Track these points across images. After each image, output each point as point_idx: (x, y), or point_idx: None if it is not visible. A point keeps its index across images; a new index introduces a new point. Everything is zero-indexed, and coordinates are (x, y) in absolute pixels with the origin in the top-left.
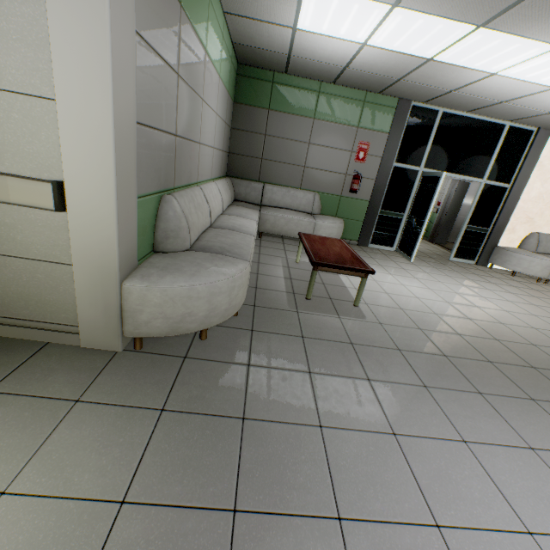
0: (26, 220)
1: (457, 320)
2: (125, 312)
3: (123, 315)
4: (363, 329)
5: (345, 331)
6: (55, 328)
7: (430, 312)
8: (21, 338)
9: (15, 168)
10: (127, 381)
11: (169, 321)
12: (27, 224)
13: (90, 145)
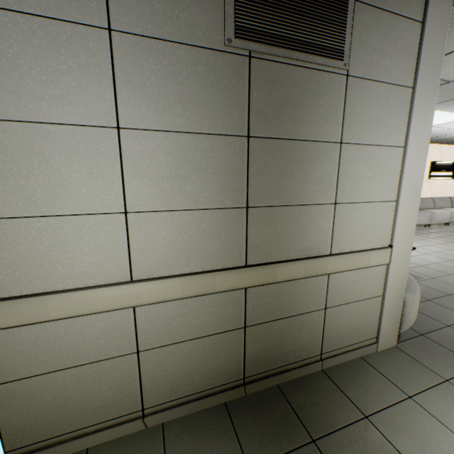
0: (365, 275)
1: (448, 263)
2: (404, 316)
3: (402, 319)
4: (435, 284)
5: (433, 288)
6: (362, 345)
7: (432, 263)
8: (345, 360)
9: (368, 244)
10: (436, 359)
11: (416, 314)
12: (364, 277)
13: (408, 221)
